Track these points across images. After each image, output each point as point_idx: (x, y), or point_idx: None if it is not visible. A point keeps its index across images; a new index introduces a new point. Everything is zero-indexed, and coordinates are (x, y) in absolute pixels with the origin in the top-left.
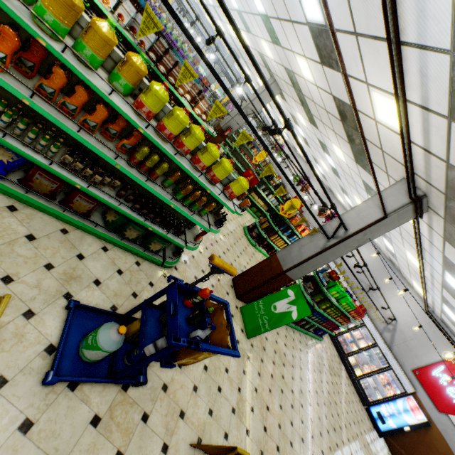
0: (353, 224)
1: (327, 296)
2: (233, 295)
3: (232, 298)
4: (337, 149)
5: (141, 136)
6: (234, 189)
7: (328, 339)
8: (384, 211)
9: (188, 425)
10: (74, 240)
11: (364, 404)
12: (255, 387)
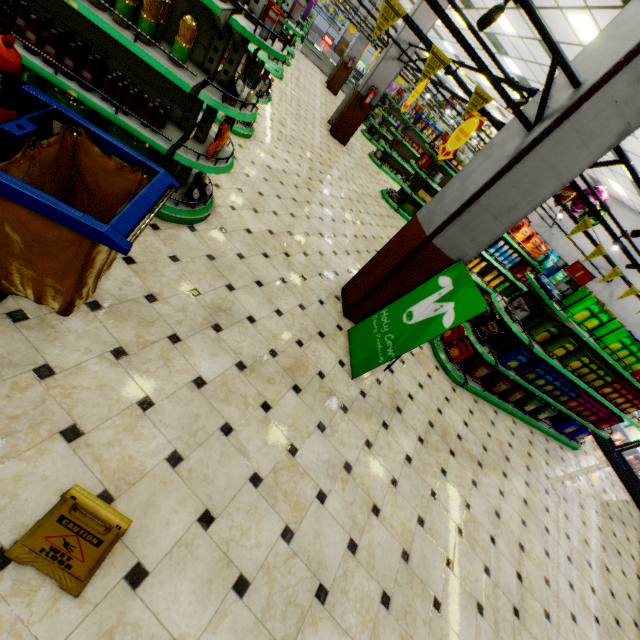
0: (598, 62)
1: (562, 319)
2: (336, 309)
3: (332, 313)
4: (579, 20)
5: None
6: None
7: (596, 454)
8: None
9: (79, 458)
10: None
11: None
12: (347, 462)
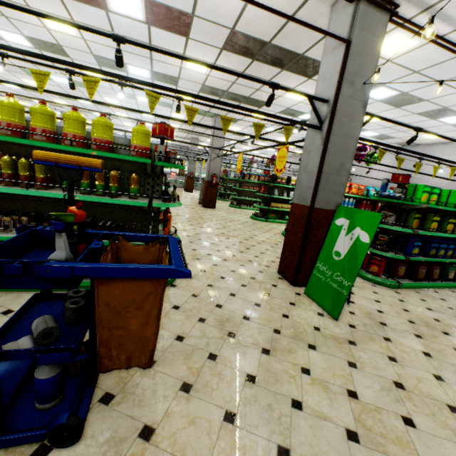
0: (328, 89)
1: (417, 205)
2: (286, 285)
3: (286, 288)
4: (292, 95)
5: (1, 154)
6: (134, 141)
7: None
8: (336, 36)
9: None
10: (3, 302)
11: None
12: (394, 381)
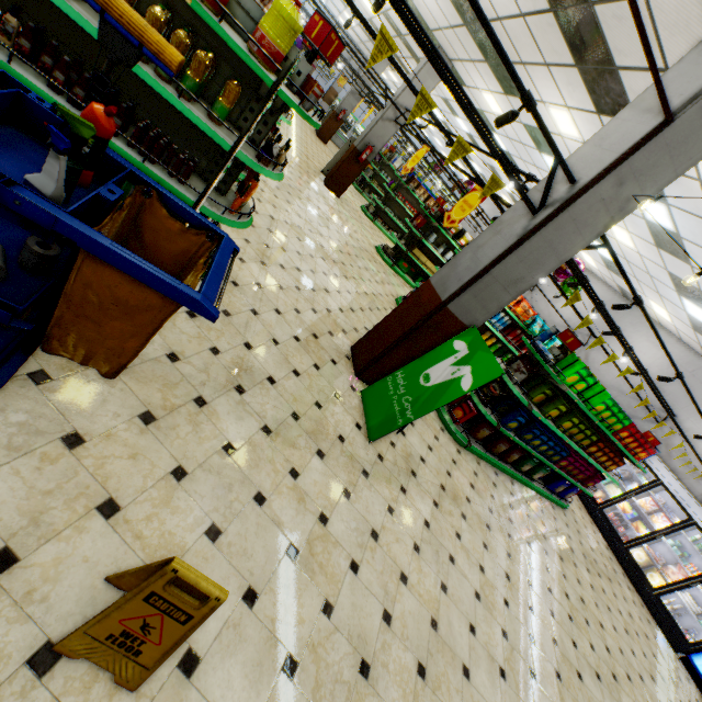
0: (589, 166)
1: (557, 382)
2: (348, 369)
3: (345, 373)
4: (559, 115)
5: None
6: (266, 26)
7: (582, 512)
8: (663, 96)
9: (119, 536)
10: None
11: (676, 649)
12: (373, 529)
